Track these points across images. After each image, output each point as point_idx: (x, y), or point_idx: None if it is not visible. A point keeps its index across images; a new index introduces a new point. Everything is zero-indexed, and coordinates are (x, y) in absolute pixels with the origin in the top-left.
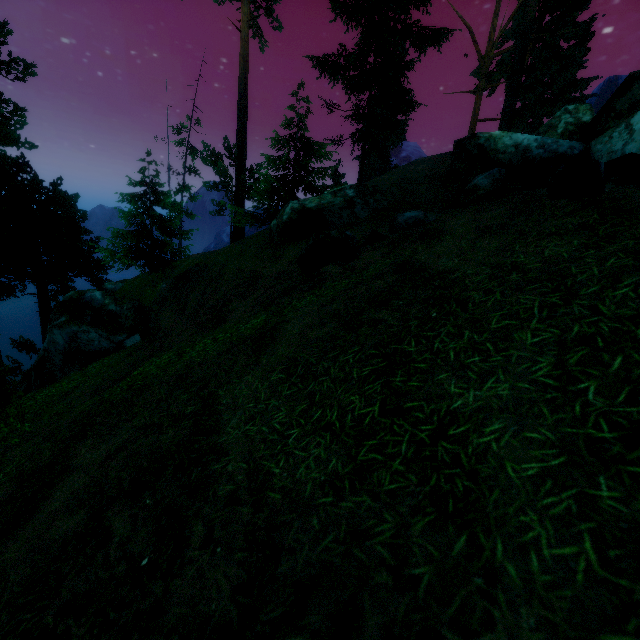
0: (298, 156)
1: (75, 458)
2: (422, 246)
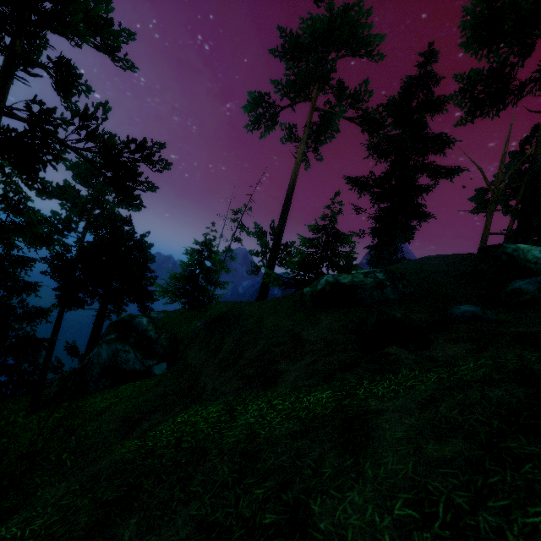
0: (327, 240)
1: None
2: (530, 353)
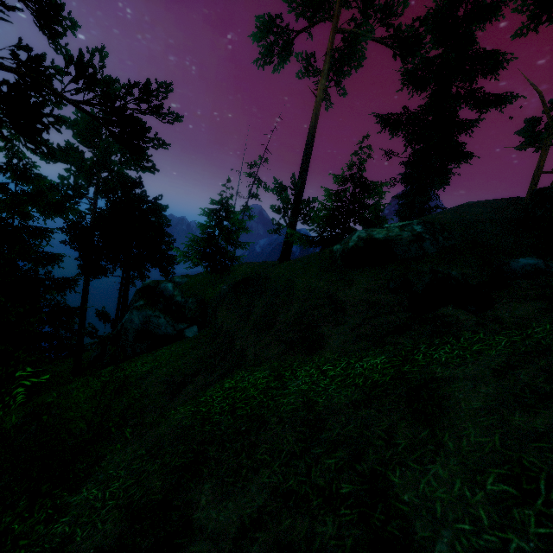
0: (355, 192)
1: (195, 509)
2: None
